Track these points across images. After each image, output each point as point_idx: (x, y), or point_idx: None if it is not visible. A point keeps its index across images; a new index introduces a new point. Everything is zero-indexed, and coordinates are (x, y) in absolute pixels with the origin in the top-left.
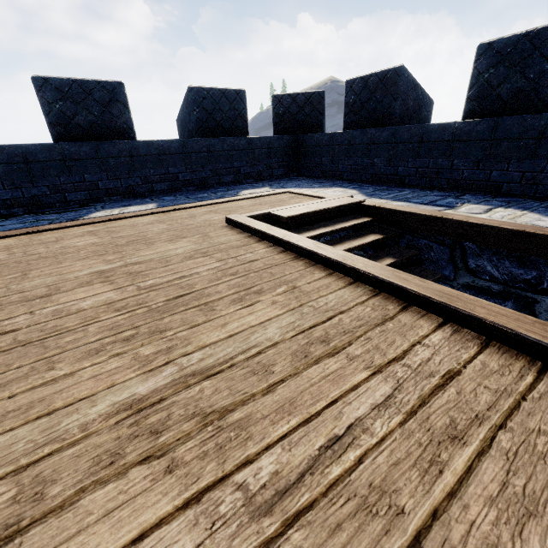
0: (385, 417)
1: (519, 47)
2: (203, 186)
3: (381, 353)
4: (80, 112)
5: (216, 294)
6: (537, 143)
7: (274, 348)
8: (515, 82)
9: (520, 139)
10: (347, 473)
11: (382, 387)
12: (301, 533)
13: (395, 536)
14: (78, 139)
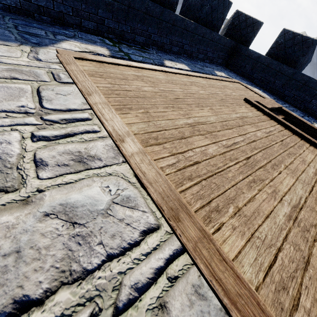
0: None
1: None
2: (190, 56)
3: None
4: None
5: (290, 143)
6: None
7: None
8: None
9: None
10: None
11: None
12: None
13: None
14: None
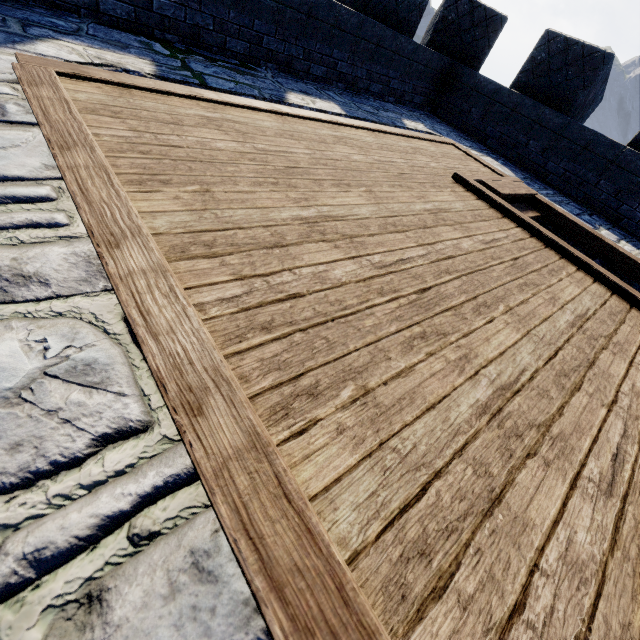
0: None
1: None
2: (352, 87)
3: (639, 327)
4: None
5: (533, 264)
6: None
7: (597, 312)
8: None
9: None
10: None
11: None
12: None
13: None
14: None
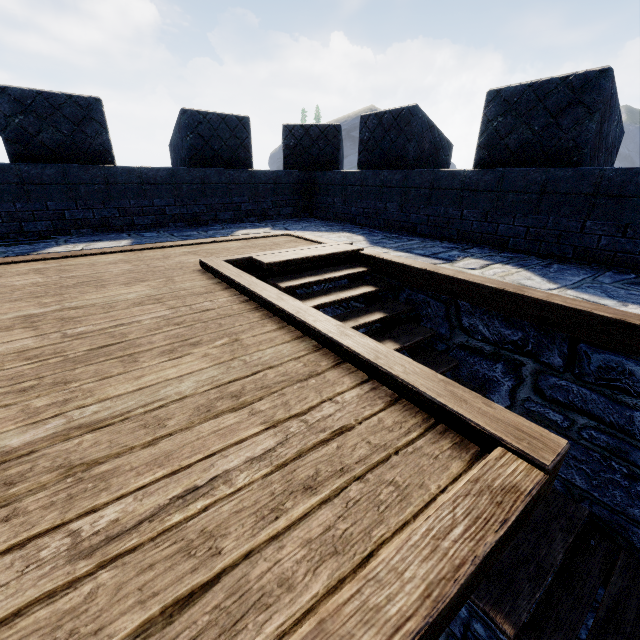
0: (254, 469)
1: (524, 97)
2: (195, 222)
3: (287, 408)
4: (45, 129)
5: (147, 344)
6: (539, 198)
7: (180, 402)
8: (522, 133)
9: (524, 193)
10: (187, 521)
11: (268, 441)
12: (111, 573)
13: (200, 573)
14: (41, 160)
